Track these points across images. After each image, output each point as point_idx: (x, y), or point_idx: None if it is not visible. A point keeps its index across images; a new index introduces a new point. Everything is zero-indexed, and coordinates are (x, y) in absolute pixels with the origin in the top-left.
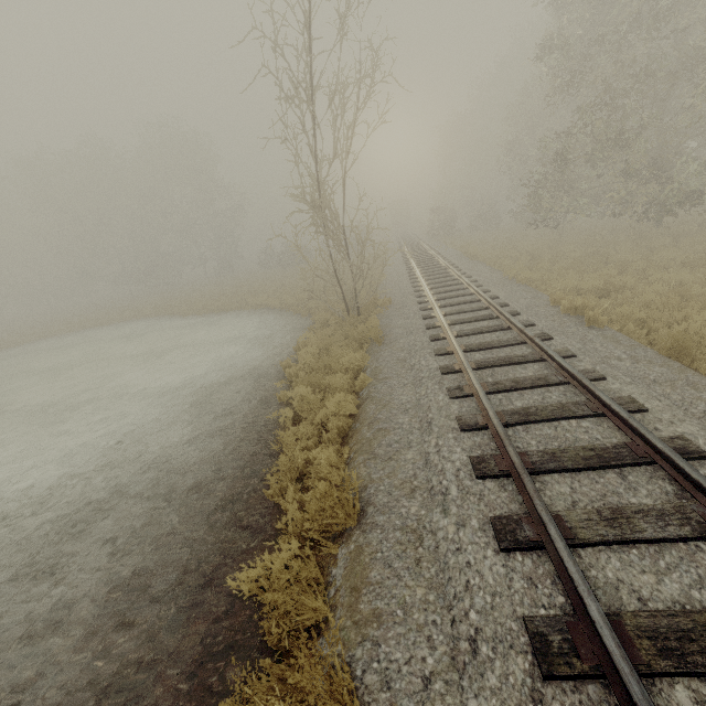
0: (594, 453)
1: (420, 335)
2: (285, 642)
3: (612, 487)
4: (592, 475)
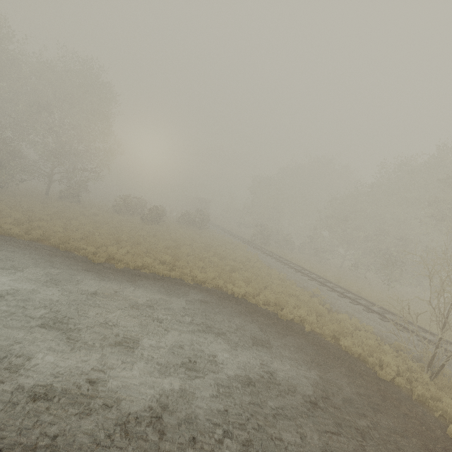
0: None
1: None
2: None
3: None
4: None
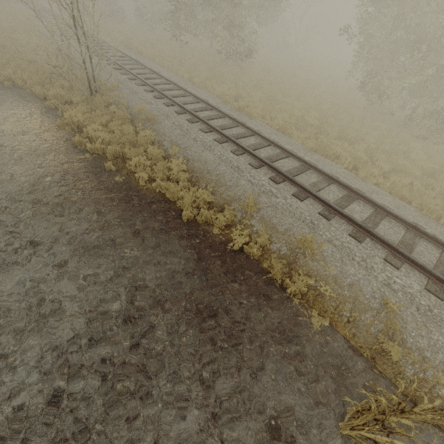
0: (297, 169)
1: (179, 119)
2: (259, 253)
3: (307, 178)
4: (301, 176)
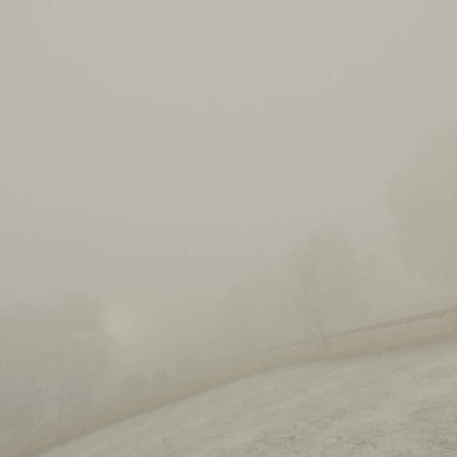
0: None
1: (377, 330)
2: None
3: None
4: None
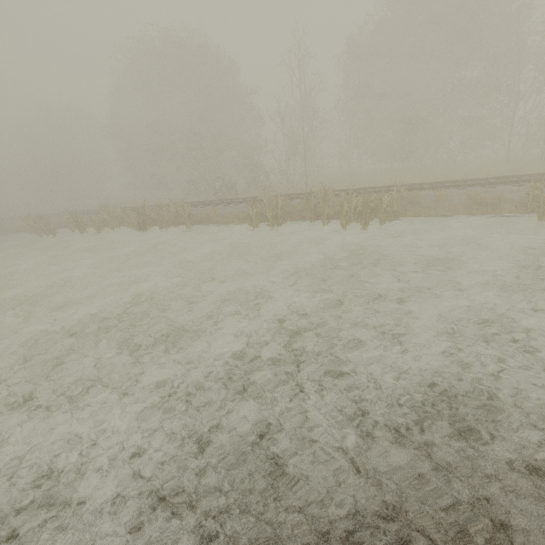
0: None
1: None
2: None
3: None
4: None
